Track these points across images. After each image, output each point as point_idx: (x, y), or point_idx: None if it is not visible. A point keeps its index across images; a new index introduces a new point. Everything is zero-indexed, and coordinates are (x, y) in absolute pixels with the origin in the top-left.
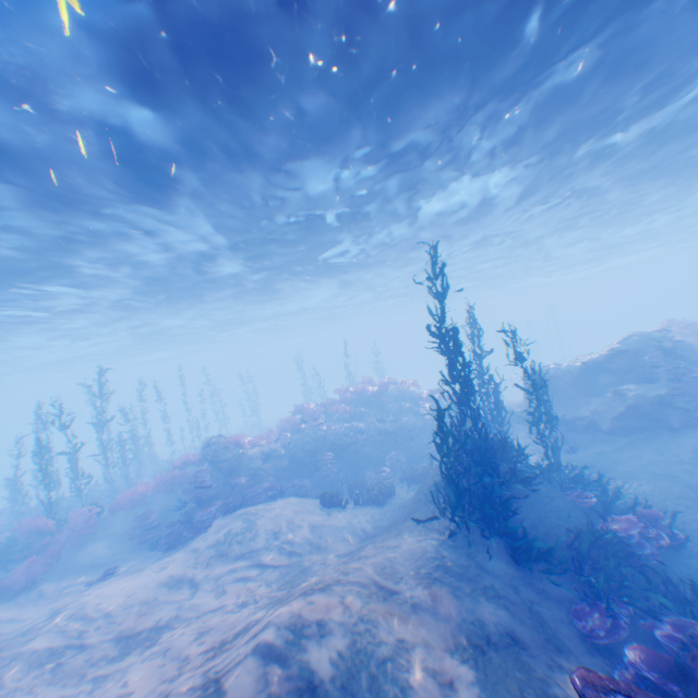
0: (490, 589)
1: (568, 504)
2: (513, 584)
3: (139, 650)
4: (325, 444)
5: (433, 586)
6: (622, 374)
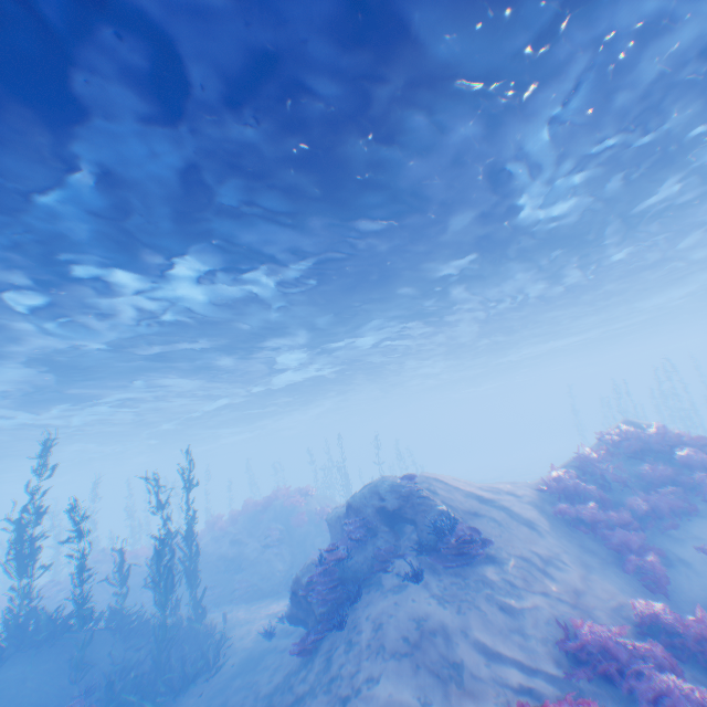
0: None
1: None
2: None
3: None
4: None
5: None
6: None
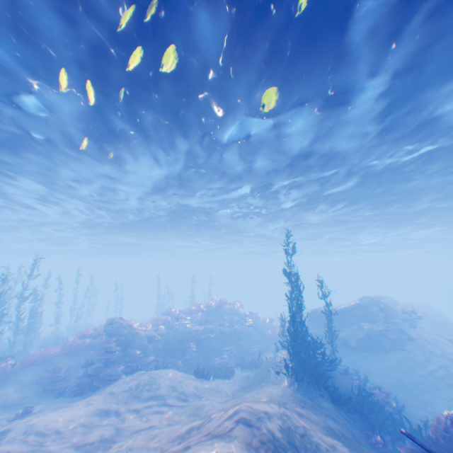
0: (328, 413)
1: (346, 381)
2: (336, 414)
3: (101, 451)
4: (188, 335)
5: (303, 407)
6: (359, 316)
